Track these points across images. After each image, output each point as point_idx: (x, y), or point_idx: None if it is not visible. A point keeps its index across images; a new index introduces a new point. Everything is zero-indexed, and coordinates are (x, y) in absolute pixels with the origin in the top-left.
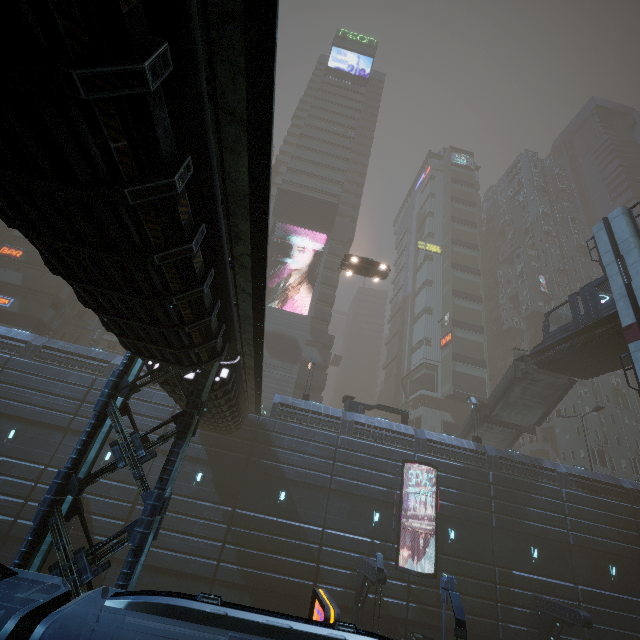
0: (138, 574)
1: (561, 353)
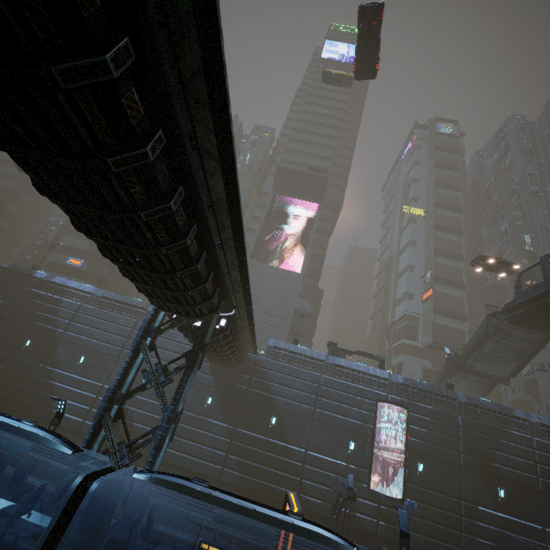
0: (159, 464)
1: (532, 311)
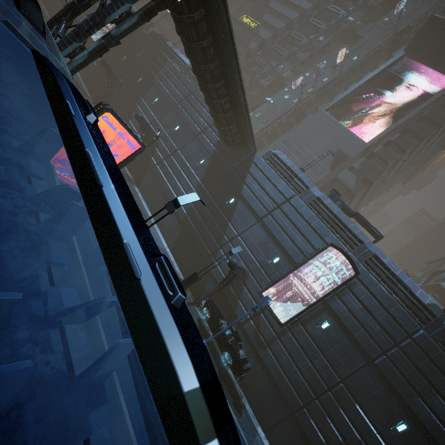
0: (80, 58)
1: None
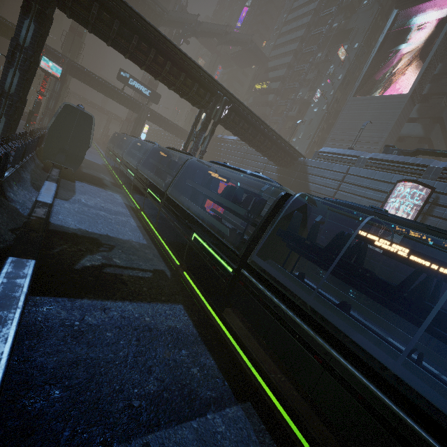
0: None
1: None
